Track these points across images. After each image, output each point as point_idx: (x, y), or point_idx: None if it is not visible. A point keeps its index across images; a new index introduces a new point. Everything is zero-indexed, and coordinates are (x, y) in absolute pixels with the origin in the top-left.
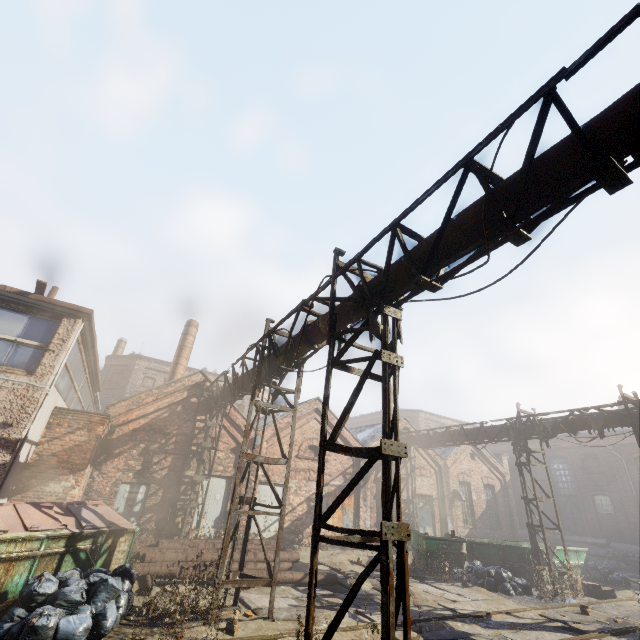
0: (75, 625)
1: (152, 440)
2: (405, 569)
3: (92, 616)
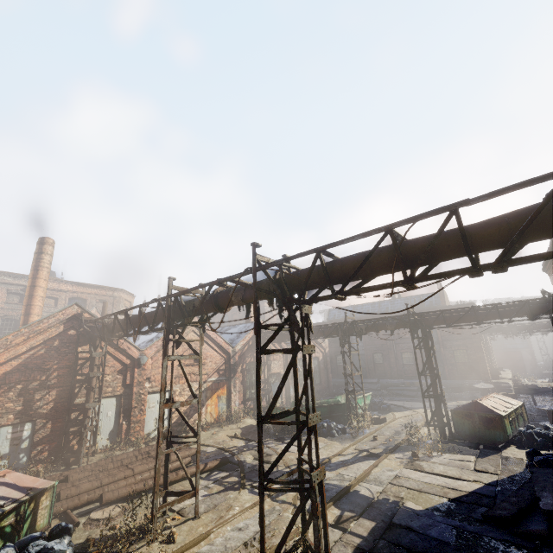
0: None
1: (30, 379)
2: (324, 497)
3: None
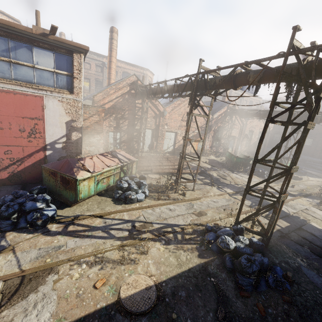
0: (141, 197)
1: (117, 113)
2: (282, 207)
3: (141, 192)
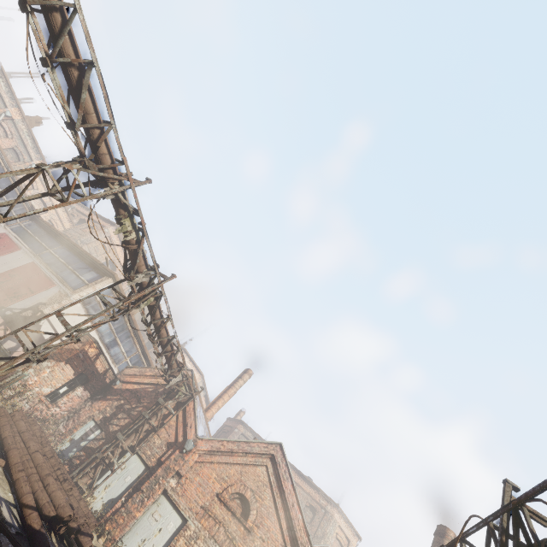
0: None
1: (129, 401)
2: None
3: None
